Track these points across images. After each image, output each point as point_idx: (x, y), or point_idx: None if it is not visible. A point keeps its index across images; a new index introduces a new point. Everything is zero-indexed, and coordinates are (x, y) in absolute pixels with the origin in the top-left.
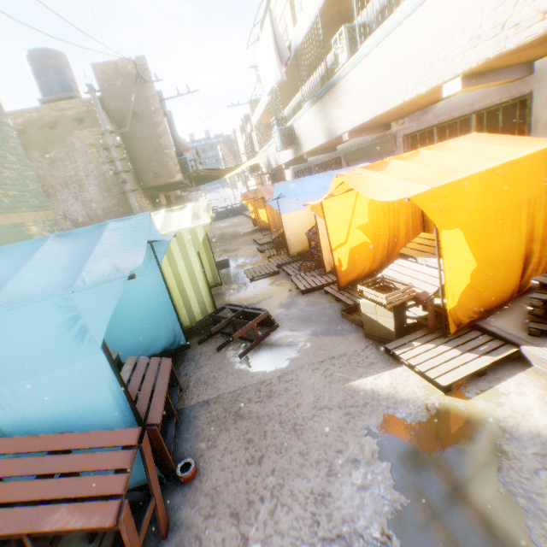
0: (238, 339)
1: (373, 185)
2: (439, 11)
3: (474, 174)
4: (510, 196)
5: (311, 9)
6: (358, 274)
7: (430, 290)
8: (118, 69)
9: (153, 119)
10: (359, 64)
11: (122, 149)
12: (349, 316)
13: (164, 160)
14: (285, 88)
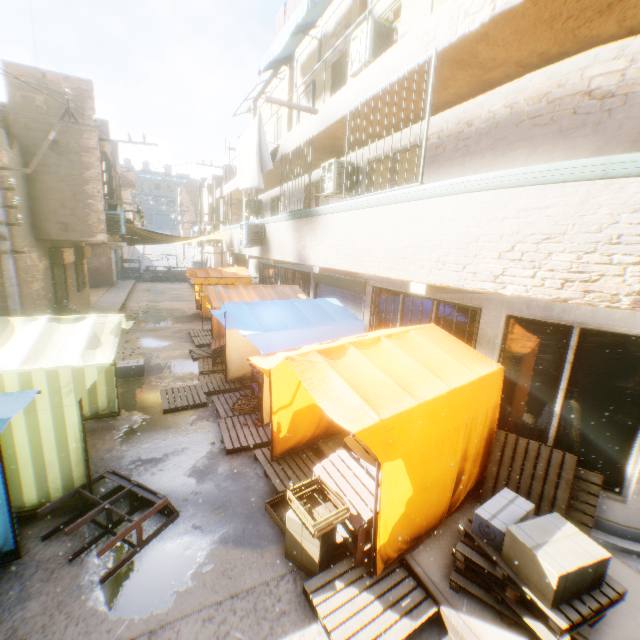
0: (112, 536)
1: (324, 385)
2: (417, 218)
3: (423, 403)
4: (453, 420)
5: (305, 130)
6: (298, 441)
7: (365, 514)
8: (46, 82)
9: (83, 157)
10: (341, 212)
11: (20, 182)
12: (273, 514)
13: (85, 211)
14: (266, 178)
